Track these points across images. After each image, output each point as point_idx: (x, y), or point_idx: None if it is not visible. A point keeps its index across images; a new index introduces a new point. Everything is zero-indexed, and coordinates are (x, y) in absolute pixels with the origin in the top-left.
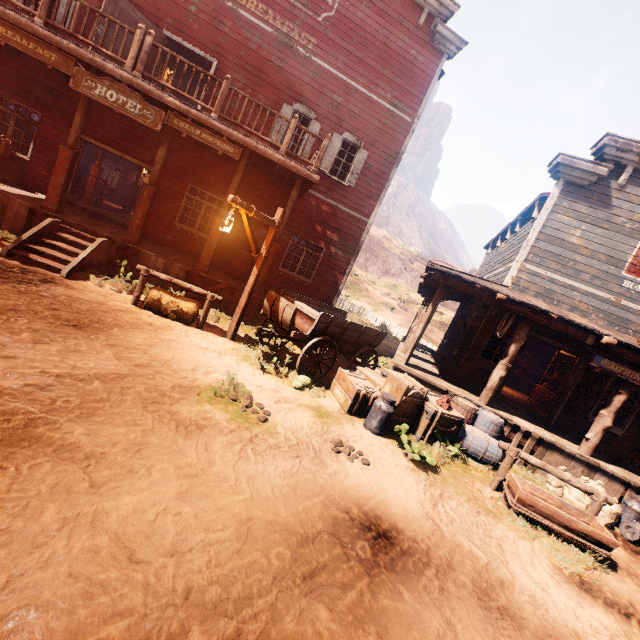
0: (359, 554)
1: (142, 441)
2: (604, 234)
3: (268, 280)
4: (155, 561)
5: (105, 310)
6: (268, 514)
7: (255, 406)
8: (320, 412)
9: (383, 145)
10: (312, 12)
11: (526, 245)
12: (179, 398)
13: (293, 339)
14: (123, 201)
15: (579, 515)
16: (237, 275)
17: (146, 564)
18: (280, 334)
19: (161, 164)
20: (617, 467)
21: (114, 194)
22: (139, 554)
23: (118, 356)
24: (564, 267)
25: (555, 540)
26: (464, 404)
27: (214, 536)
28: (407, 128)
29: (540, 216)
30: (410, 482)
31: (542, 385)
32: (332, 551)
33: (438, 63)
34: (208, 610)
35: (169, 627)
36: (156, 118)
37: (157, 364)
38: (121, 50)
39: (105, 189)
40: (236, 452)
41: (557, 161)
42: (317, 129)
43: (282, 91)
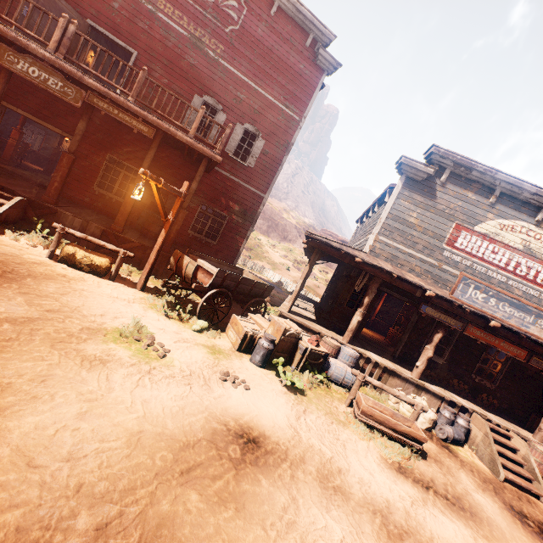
0: (230, 454)
1: (48, 373)
2: (431, 217)
3: (179, 241)
4: (52, 465)
5: (19, 262)
6: (157, 428)
7: (156, 345)
8: (214, 350)
9: (277, 136)
10: (221, 24)
11: (379, 222)
12: (86, 338)
13: (195, 290)
14: (44, 163)
15: (404, 421)
16: (150, 235)
17: (44, 468)
18: (184, 286)
19: (81, 135)
20: (437, 387)
21: (35, 156)
22: (38, 461)
23: (30, 302)
24: (405, 239)
25: (386, 440)
26: (330, 342)
27: (107, 445)
28: (296, 125)
29: (389, 201)
30: (281, 402)
31: (394, 328)
32: (208, 453)
33: (320, 77)
34: (96, 499)
35: (60, 513)
36: (77, 96)
37: (68, 310)
38: (45, 33)
39: (26, 151)
40: (135, 381)
41: (401, 161)
42: (223, 118)
43: (194, 84)
